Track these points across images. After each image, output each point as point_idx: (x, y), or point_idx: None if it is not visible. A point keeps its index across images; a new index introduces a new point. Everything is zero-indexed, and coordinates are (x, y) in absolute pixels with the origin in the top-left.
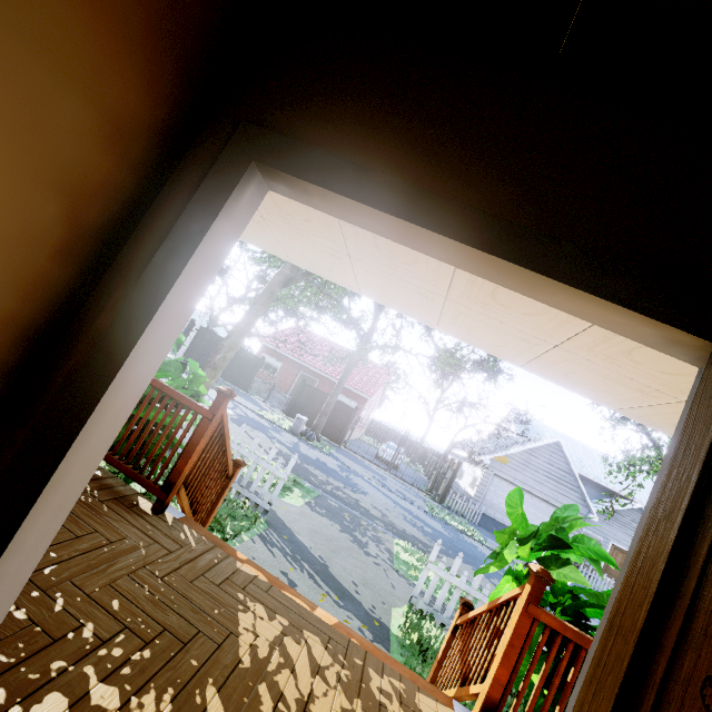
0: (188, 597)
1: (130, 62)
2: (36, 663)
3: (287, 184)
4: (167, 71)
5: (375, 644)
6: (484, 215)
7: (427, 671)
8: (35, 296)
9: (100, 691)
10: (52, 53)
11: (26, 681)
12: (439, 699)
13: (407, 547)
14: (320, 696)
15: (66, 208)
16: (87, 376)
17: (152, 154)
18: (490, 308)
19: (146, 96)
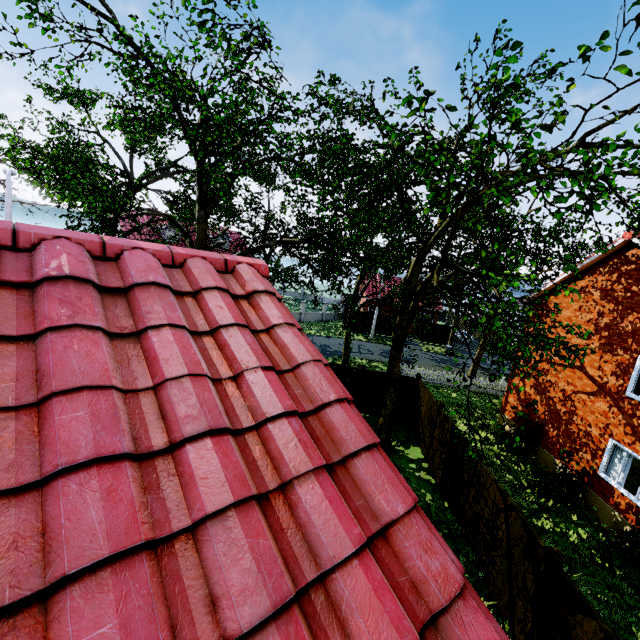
0: None
1: None
2: None
3: None
4: None
5: None
6: None
7: None
8: None
9: None
10: None
11: None
12: None
13: None
14: None
15: None
16: None
17: None
18: None
19: None
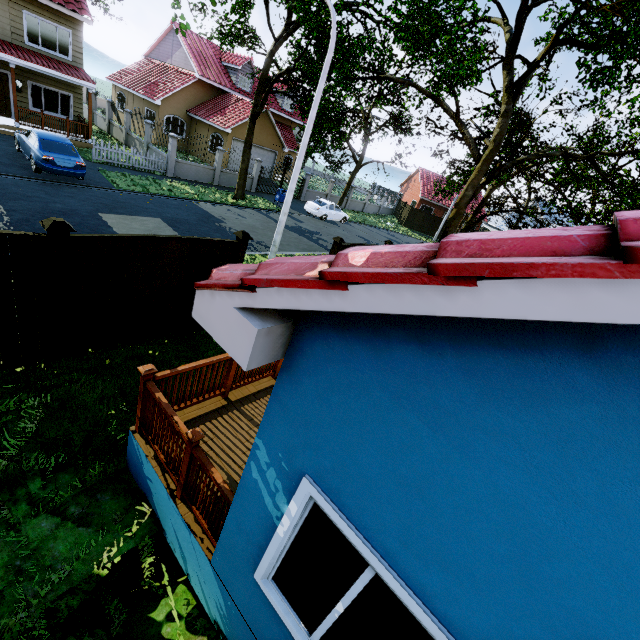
0: None
1: None
2: None
3: None
4: None
5: None
6: None
7: None
8: None
9: None
10: None
11: None
12: None
13: None
14: None
15: None
16: None
17: None
18: None
19: None
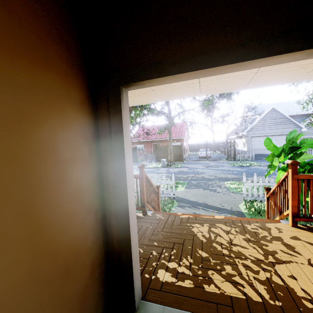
0: (173, 232)
1: (71, 82)
2: (148, 266)
3: (135, 85)
4: (79, 75)
5: None
6: (212, 52)
7: (264, 217)
8: (91, 169)
9: (170, 264)
10: (57, 97)
11: (150, 270)
12: (274, 222)
13: (231, 183)
14: (234, 239)
15: (83, 139)
16: (118, 183)
17: (90, 105)
18: (220, 75)
19: (79, 88)
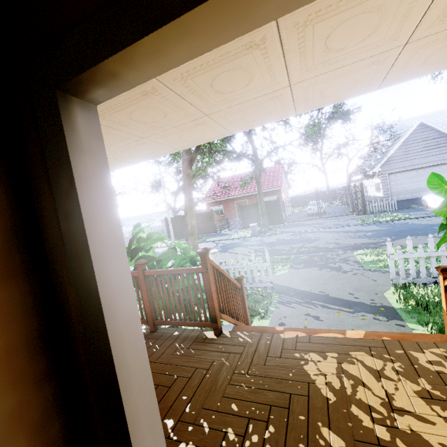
0: (269, 376)
1: None
2: None
3: (96, 84)
4: None
5: (391, 322)
6: None
7: (437, 318)
8: (11, 321)
9: None
10: None
11: None
12: None
13: (365, 252)
14: (394, 392)
15: None
16: (92, 343)
17: None
18: (329, 63)
19: None
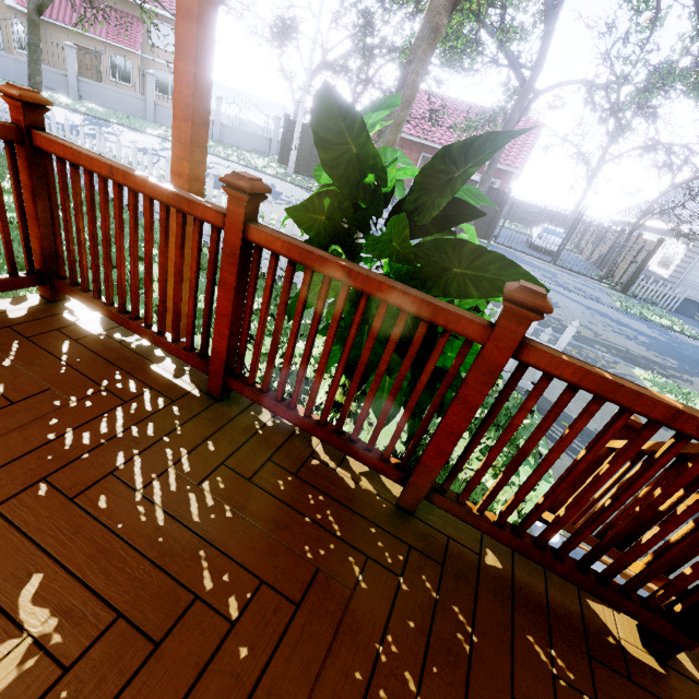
0: None
1: None
2: None
3: None
4: None
5: None
6: None
7: None
8: None
9: None
10: None
11: None
12: None
13: (657, 381)
14: None
15: None
16: None
17: None
18: None
19: None
